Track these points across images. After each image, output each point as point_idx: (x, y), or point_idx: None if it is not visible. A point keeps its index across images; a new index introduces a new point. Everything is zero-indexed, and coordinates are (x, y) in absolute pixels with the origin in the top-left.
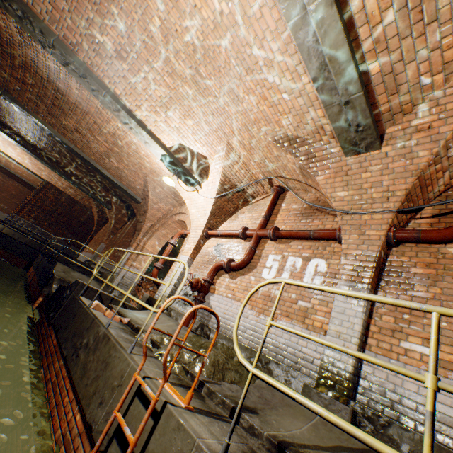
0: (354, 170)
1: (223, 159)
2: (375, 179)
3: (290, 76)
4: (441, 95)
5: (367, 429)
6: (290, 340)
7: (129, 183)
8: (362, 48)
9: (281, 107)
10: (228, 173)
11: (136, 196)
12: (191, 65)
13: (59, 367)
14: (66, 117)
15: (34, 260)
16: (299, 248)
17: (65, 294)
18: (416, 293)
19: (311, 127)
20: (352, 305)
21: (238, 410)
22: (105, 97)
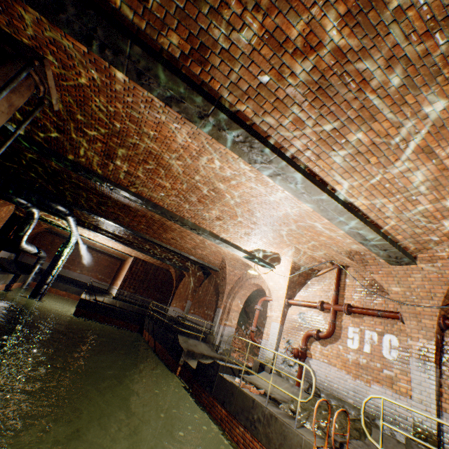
0: (401, 275)
1: (292, 254)
2: (418, 282)
3: (341, 233)
4: (448, 243)
5: None
6: (385, 401)
7: (209, 261)
8: (387, 231)
9: (336, 239)
10: (296, 261)
11: (215, 267)
12: (268, 221)
13: (241, 432)
14: (166, 233)
15: (143, 324)
16: (371, 323)
17: (210, 371)
18: None
19: (361, 249)
20: (425, 378)
21: None
22: (207, 235)
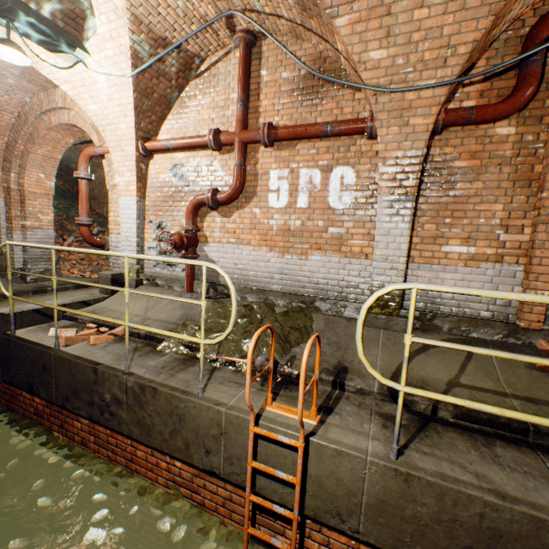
0: (404, 4)
1: None
2: (434, 23)
3: None
4: None
5: (416, 326)
6: (329, 273)
7: None
8: None
9: None
10: (141, 12)
11: None
12: None
13: (88, 427)
14: None
15: None
16: (311, 155)
17: None
18: (459, 193)
19: None
20: (398, 224)
21: (399, 424)
22: None
